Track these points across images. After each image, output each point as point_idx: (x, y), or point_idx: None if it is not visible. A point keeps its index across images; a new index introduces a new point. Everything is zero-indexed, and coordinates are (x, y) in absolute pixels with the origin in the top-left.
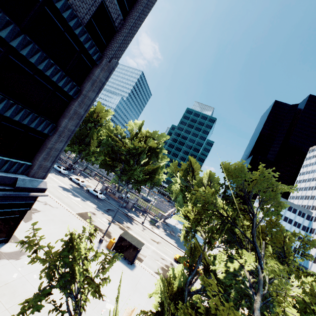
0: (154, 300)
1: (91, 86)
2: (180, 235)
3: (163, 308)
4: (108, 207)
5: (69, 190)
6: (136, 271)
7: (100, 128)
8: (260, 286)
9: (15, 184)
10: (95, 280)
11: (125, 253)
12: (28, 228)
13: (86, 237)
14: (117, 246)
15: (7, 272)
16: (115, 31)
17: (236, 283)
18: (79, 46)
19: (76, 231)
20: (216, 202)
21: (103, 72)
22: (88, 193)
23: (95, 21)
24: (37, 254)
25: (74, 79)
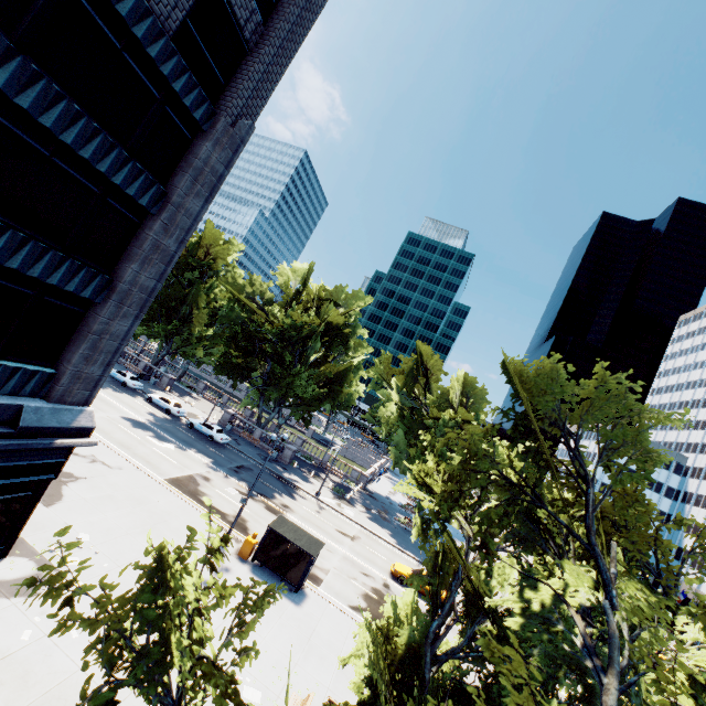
0: (352, 673)
1: (191, 183)
2: (402, 518)
3: (376, 694)
4: (239, 461)
5: (148, 426)
6: (307, 608)
7: (215, 281)
8: (614, 651)
9: (16, 421)
10: (216, 633)
11: (281, 567)
12: (54, 521)
13: (196, 559)
14: (263, 551)
15: (6, 628)
16: (245, 51)
17: (551, 641)
18: (159, 87)
19: (171, 543)
20: (496, 451)
21: (219, 151)
22: (191, 432)
23: (195, 27)
24: (73, 608)
25: (150, 168)
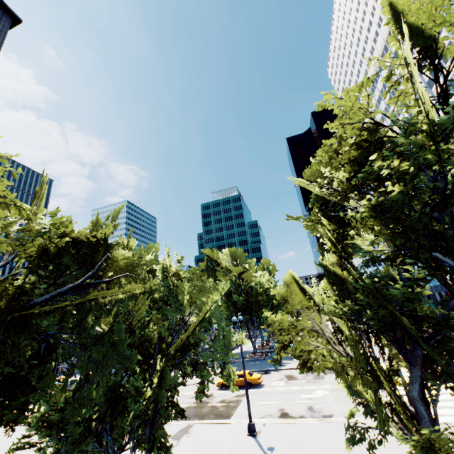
0: (137, 452)
1: None
2: (248, 355)
3: None
4: None
5: None
6: None
7: None
8: None
9: None
10: None
11: None
12: None
13: None
14: None
15: None
16: None
17: None
18: None
19: None
20: None
21: None
22: None
23: None
24: None
25: None
